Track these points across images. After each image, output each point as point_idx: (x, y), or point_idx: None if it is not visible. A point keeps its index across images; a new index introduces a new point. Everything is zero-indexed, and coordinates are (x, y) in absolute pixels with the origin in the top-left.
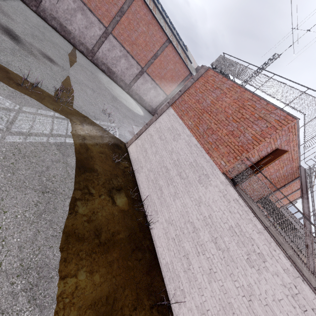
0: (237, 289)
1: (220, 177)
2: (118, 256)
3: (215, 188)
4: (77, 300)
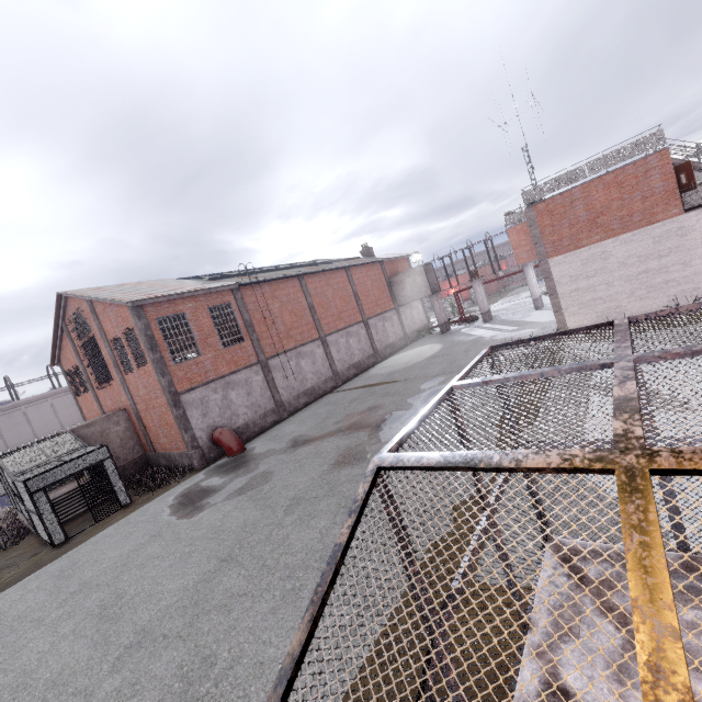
0: None
1: (689, 216)
2: None
3: (699, 223)
4: None
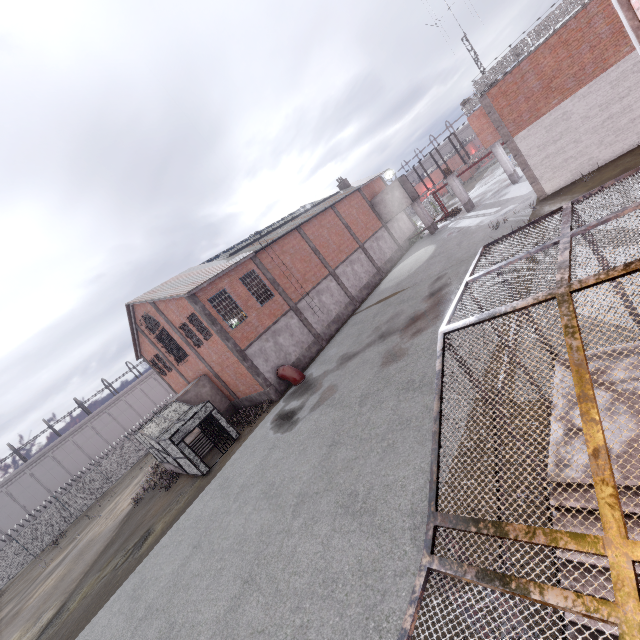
0: None
1: None
2: None
3: None
4: None
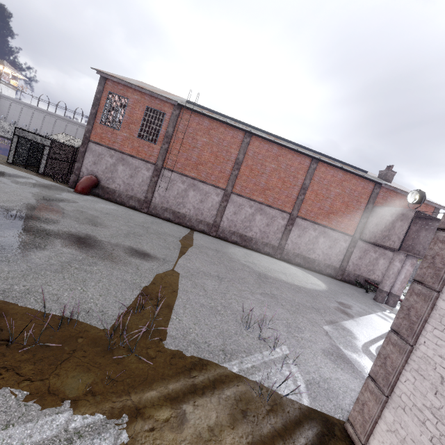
0: None
1: None
2: None
3: None
4: None
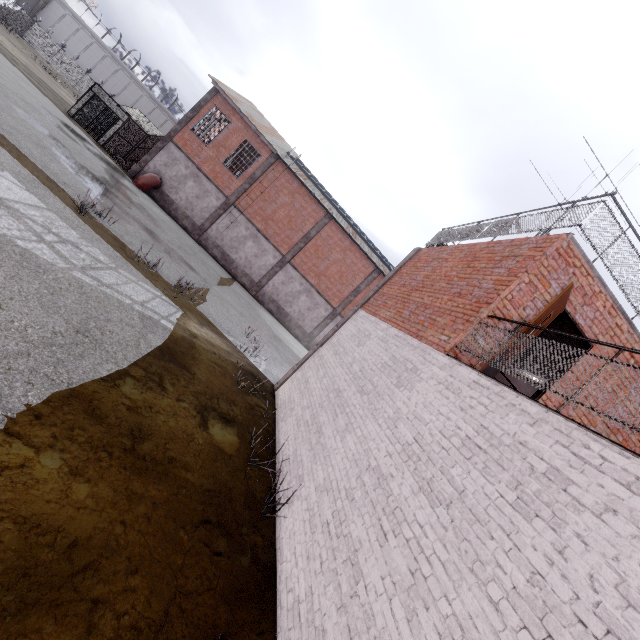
0: (496, 609)
1: (439, 359)
2: (161, 500)
3: (428, 382)
4: (2, 485)
